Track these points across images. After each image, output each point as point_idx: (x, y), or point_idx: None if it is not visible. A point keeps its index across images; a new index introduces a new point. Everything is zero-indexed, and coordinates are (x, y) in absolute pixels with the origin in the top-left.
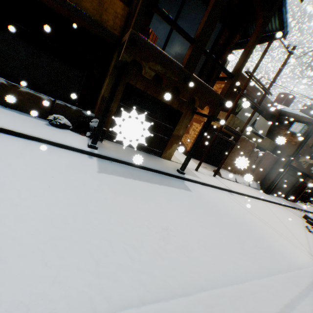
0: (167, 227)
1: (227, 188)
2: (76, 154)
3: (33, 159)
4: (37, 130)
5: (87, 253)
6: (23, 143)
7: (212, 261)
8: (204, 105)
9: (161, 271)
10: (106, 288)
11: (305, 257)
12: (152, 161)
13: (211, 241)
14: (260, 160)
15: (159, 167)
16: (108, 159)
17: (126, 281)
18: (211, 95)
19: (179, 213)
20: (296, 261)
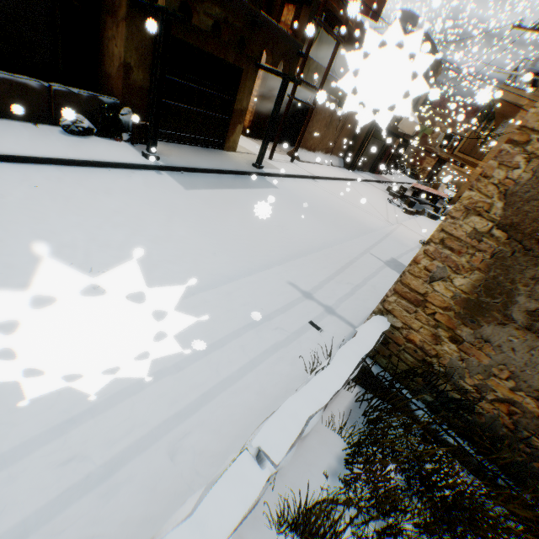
0: (278, 224)
1: (310, 174)
2: (142, 172)
3: (122, 190)
4: (74, 149)
5: (245, 248)
6: (84, 173)
7: (319, 239)
8: (278, 61)
9: (292, 248)
10: (270, 260)
11: (383, 223)
12: (220, 159)
13: (313, 227)
14: (343, 124)
15: (233, 166)
16: (177, 170)
17: (277, 256)
18: (286, 43)
19: (281, 212)
20: (376, 228)
